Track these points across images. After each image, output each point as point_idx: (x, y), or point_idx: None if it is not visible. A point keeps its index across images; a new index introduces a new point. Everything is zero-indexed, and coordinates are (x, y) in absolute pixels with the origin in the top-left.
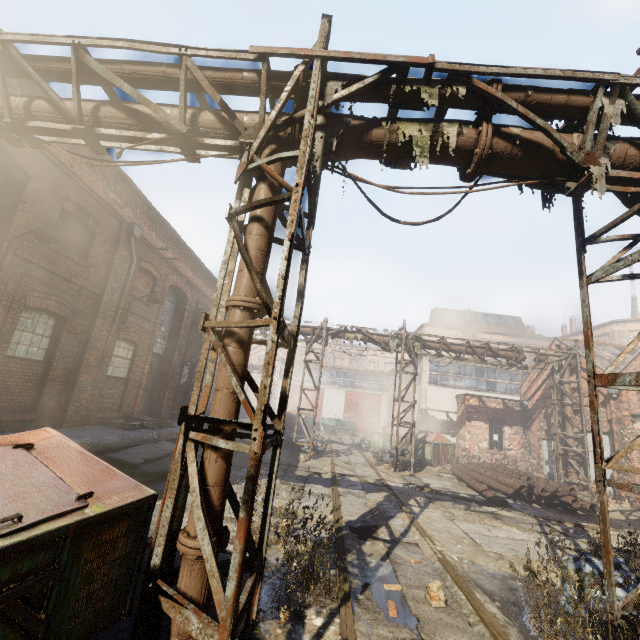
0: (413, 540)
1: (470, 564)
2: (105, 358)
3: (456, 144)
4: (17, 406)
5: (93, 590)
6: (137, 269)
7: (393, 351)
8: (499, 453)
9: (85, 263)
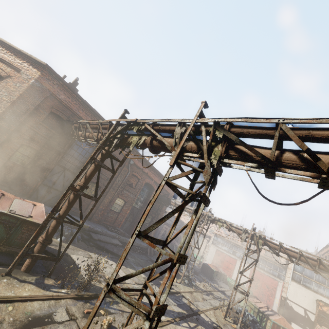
0: None
1: None
2: (111, 203)
3: (145, 142)
4: None
5: (23, 237)
6: (131, 174)
7: (243, 240)
8: None
9: None
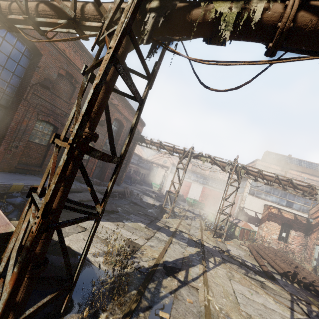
0: (197, 285)
1: (225, 315)
2: None
3: (262, 19)
4: (33, 163)
5: None
6: None
7: (227, 172)
8: (283, 244)
9: (69, 101)
